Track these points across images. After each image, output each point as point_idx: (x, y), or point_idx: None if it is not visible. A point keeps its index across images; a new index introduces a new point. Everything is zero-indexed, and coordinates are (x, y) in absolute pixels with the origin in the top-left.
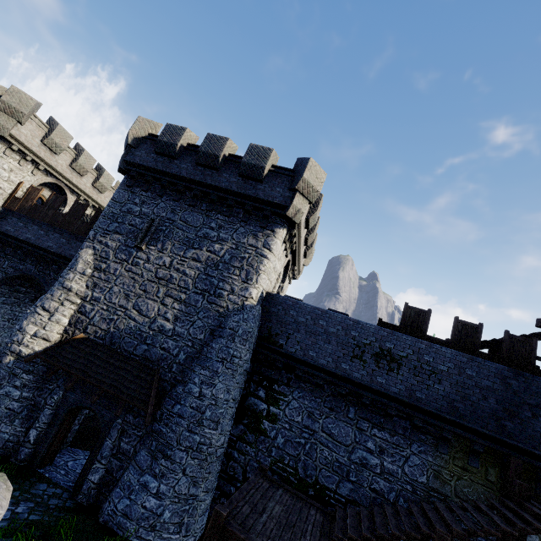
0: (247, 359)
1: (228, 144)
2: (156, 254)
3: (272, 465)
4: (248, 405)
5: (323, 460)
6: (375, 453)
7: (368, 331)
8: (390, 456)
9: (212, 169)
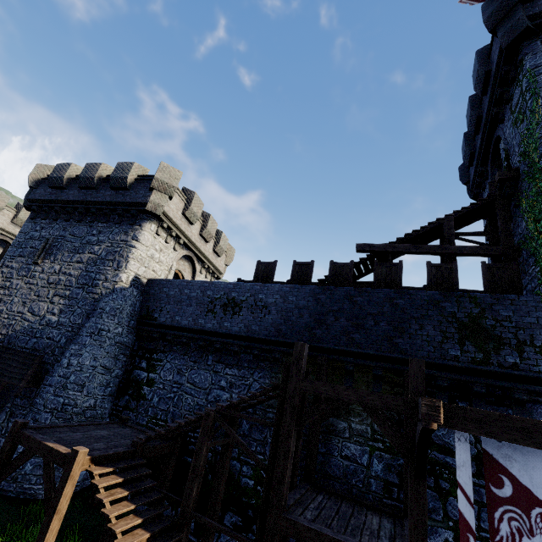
0: (119, 333)
1: (102, 167)
2: (49, 265)
3: (148, 423)
4: (133, 377)
5: (187, 406)
6: (226, 389)
7: (219, 288)
8: (237, 388)
9: (92, 189)
